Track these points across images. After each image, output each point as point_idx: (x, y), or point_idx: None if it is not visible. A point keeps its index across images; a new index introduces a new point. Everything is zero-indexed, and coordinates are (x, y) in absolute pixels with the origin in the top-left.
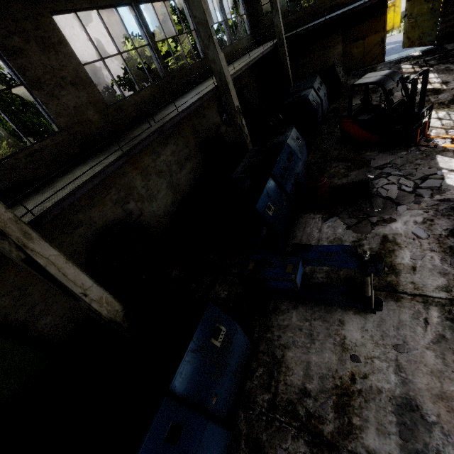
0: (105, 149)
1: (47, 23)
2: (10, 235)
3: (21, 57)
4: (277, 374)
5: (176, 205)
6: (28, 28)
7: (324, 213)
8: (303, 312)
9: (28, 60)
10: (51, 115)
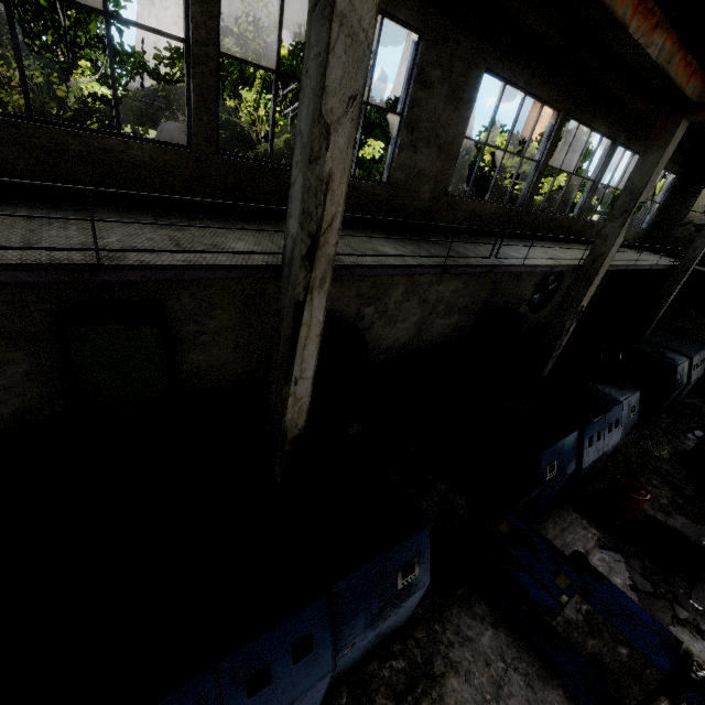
0: (409, 236)
1: (474, 76)
2: (314, 269)
3: (425, 91)
4: (422, 693)
5: (405, 350)
6: (456, 70)
7: (606, 535)
8: (504, 644)
9: (427, 98)
10: (395, 162)
